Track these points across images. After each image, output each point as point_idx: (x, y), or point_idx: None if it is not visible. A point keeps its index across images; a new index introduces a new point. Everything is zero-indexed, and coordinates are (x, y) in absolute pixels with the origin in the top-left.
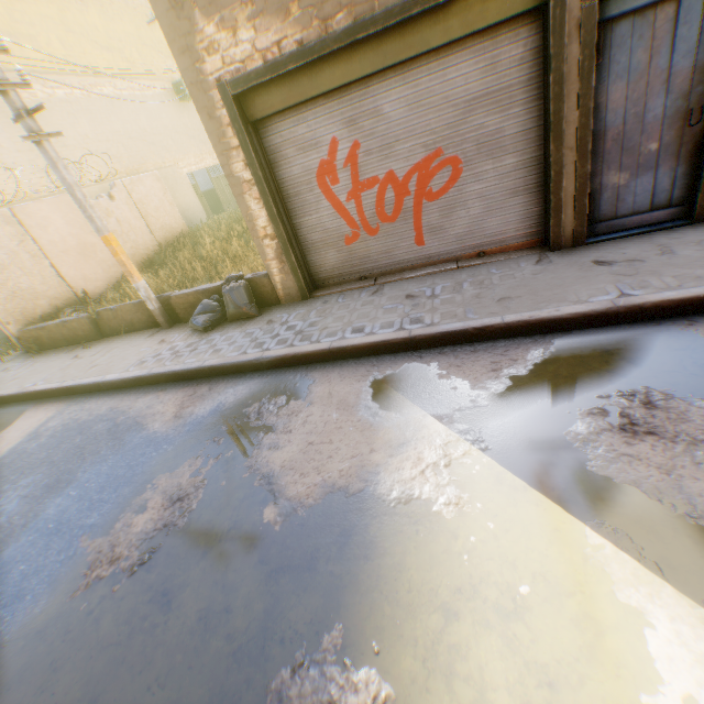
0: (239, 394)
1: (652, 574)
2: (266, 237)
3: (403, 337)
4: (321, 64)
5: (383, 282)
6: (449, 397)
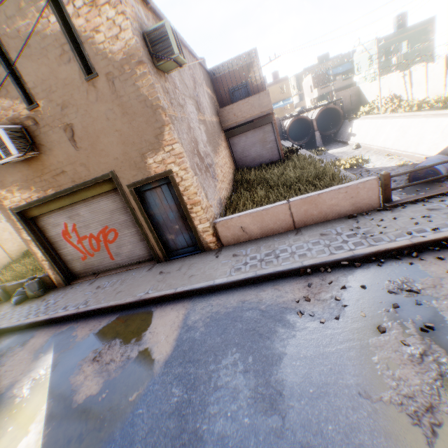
0: (5, 344)
1: (45, 417)
2: (44, 260)
3: (74, 313)
4: (51, 201)
5: (99, 276)
6: (66, 344)
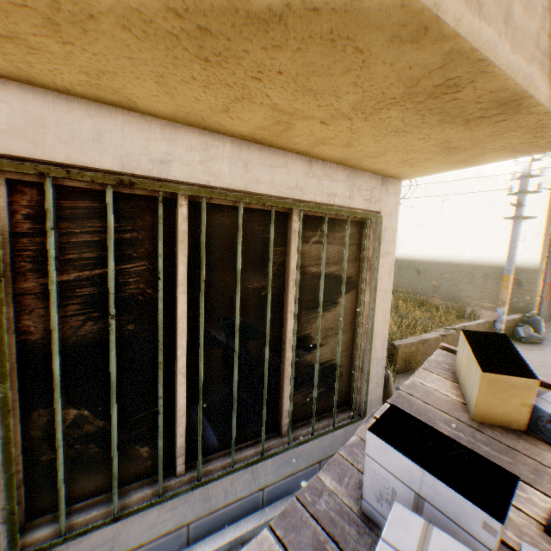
0: None
1: None
2: (537, 295)
3: None
4: None
5: (548, 324)
6: None
